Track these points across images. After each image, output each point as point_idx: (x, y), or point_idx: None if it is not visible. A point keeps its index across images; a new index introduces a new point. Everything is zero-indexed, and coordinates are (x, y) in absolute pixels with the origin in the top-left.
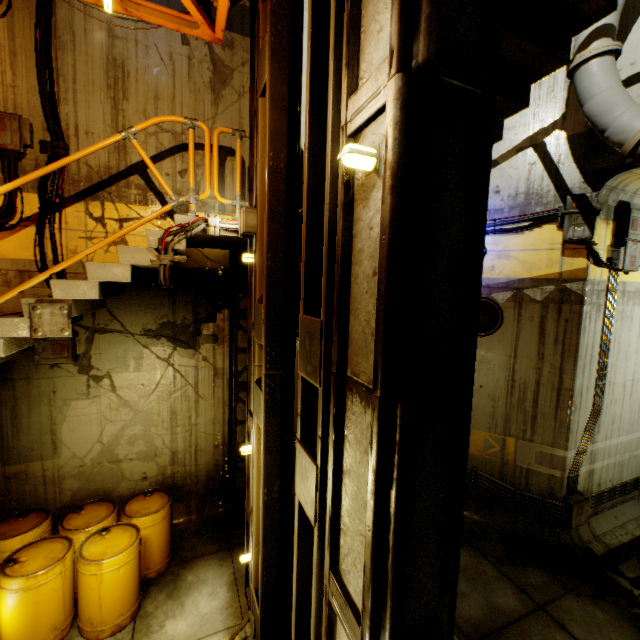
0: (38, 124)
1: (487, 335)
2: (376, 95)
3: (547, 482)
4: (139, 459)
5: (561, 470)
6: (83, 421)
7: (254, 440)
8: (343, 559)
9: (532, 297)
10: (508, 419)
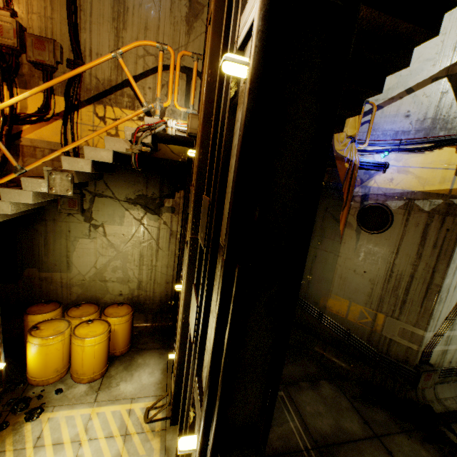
0: (66, 47)
1: (377, 233)
2: (253, 9)
3: (404, 351)
4: (118, 282)
5: (418, 345)
6: (85, 252)
7: (182, 281)
8: (204, 369)
9: (421, 207)
10: (382, 300)
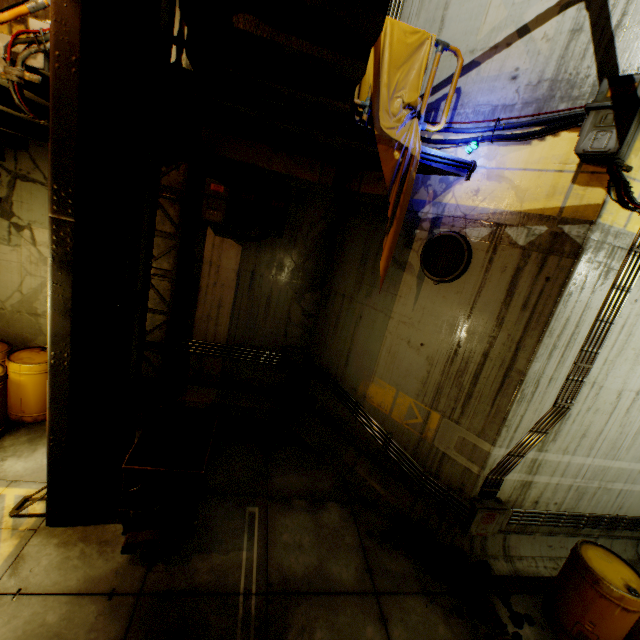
0: None
1: (445, 282)
2: None
3: (460, 475)
4: None
5: (480, 466)
6: (5, 266)
7: None
8: None
9: (514, 239)
10: (440, 390)
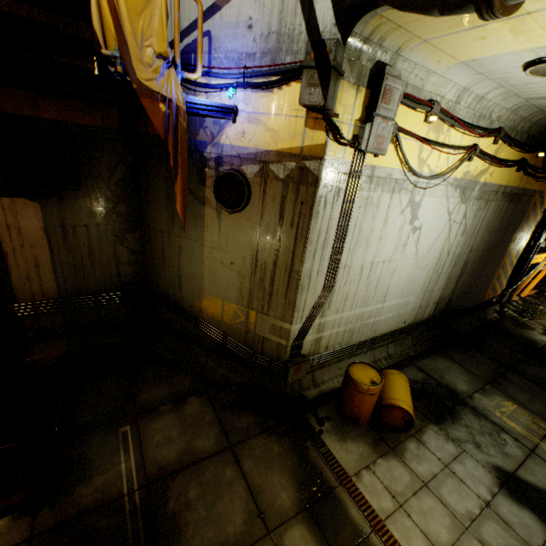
0: None
1: (237, 212)
2: None
3: (276, 348)
4: None
5: (286, 340)
6: None
7: None
8: None
9: (276, 174)
10: (252, 295)
